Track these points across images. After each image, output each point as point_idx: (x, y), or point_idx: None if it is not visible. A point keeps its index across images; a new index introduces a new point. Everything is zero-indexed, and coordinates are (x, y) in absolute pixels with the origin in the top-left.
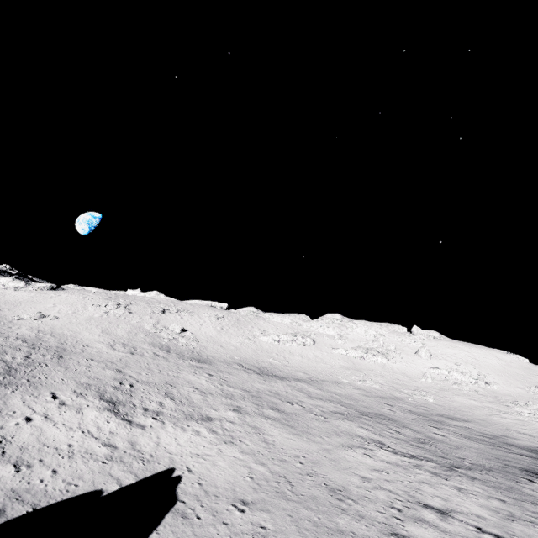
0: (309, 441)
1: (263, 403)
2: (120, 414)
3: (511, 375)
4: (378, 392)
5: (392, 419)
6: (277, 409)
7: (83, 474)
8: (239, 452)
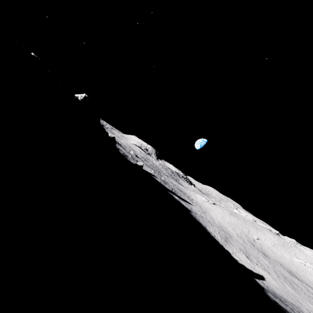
0: (298, 294)
1: (286, 280)
2: (249, 260)
3: None
4: None
5: None
6: (291, 284)
7: (249, 267)
8: (277, 283)
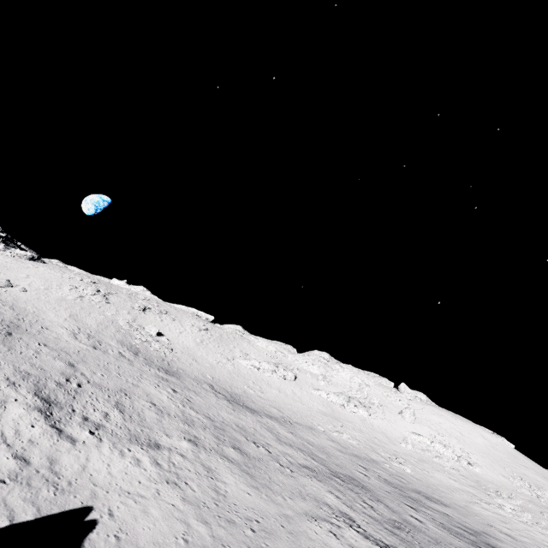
0: (268, 500)
1: (225, 437)
2: (52, 419)
3: (495, 459)
4: (354, 449)
5: (365, 487)
6: (240, 449)
7: None
8: (181, 499)
